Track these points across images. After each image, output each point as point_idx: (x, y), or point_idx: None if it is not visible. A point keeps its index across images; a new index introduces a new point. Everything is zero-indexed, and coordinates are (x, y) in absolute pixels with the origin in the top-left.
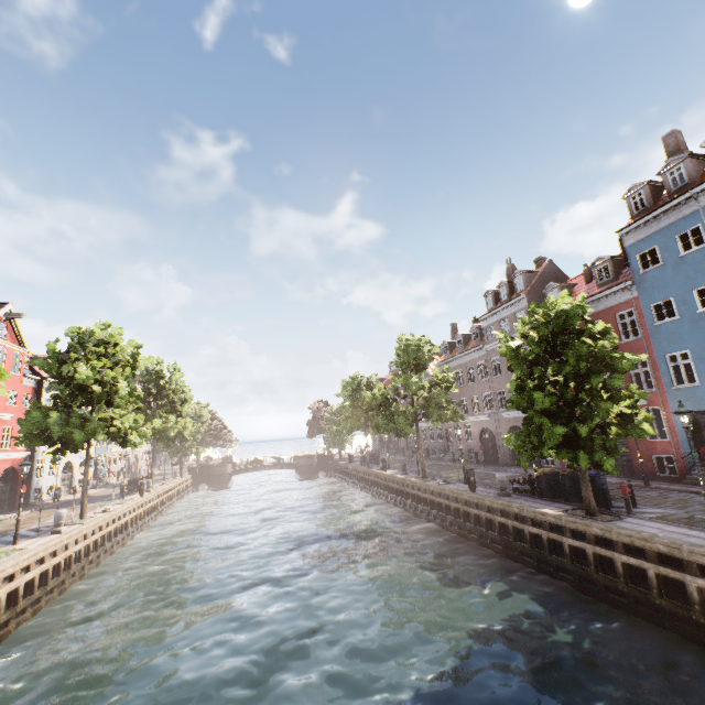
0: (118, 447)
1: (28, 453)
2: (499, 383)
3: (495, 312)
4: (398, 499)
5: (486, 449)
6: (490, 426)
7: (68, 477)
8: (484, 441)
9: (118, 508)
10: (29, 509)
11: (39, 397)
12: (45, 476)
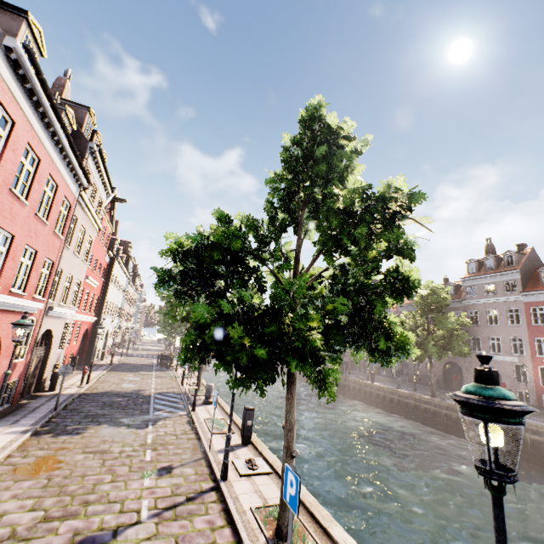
0: (123, 322)
1: (96, 318)
2: (475, 331)
3: (481, 277)
4: (400, 409)
5: (448, 378)
6: (458, 362)
7: (104, 342)
8: (446, 371)
9: (203, 383)
10: (100, 368)
11: (109, 271)
12: (99, 340)
